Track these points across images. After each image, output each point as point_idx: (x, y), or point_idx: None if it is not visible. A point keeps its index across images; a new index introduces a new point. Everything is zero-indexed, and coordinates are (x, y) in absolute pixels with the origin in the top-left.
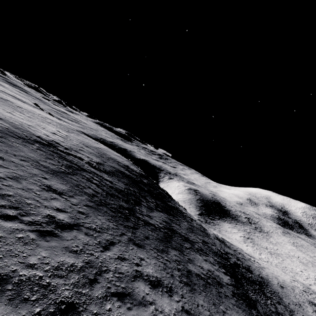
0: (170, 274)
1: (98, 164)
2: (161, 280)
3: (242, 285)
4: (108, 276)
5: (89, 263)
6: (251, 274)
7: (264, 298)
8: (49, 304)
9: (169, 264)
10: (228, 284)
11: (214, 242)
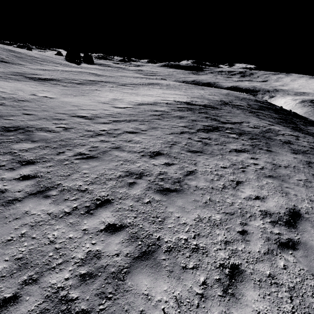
0: None
1: (250, 106)
2: None
3: None
4: None
5: None
6: None
7: None
8: None
9: None
10: None
11: None
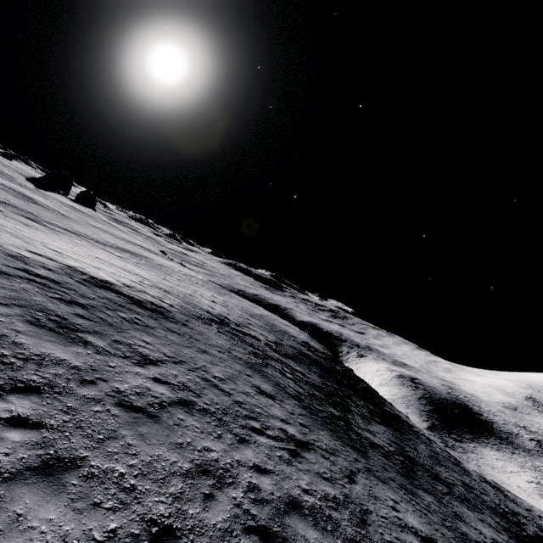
0: (440, 533)
1: (277, 345)
2: (432, 538)
3: None
4: (373, 518)
5: (347, 497)
6: None
7: None
8: (343, 538)
9: (431, 517)
10: None
11: (482, 488)
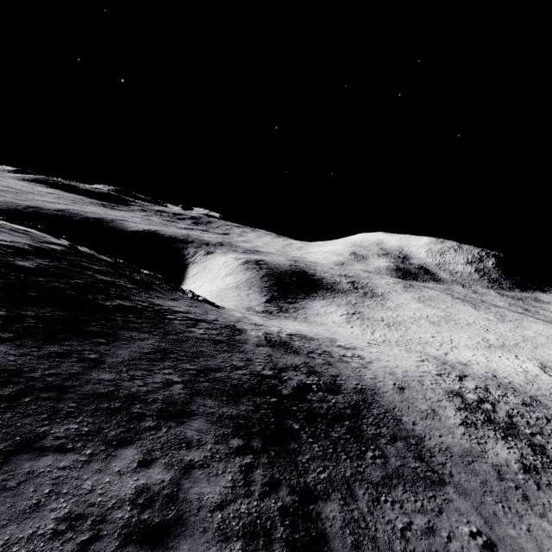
0: None
1: None
2: None
3: (294, 457)
4: None
5: None
6: (335, 398)
7: (357, 455)
8: None
9: None
10: (227, 499)
11: (248, 358)
